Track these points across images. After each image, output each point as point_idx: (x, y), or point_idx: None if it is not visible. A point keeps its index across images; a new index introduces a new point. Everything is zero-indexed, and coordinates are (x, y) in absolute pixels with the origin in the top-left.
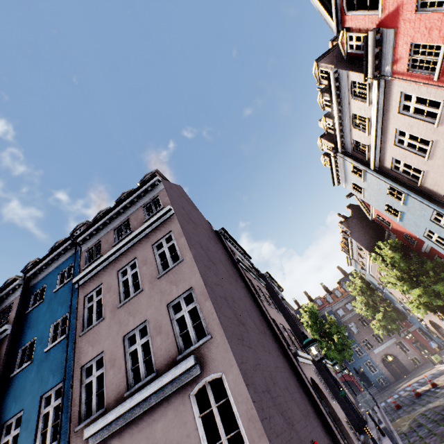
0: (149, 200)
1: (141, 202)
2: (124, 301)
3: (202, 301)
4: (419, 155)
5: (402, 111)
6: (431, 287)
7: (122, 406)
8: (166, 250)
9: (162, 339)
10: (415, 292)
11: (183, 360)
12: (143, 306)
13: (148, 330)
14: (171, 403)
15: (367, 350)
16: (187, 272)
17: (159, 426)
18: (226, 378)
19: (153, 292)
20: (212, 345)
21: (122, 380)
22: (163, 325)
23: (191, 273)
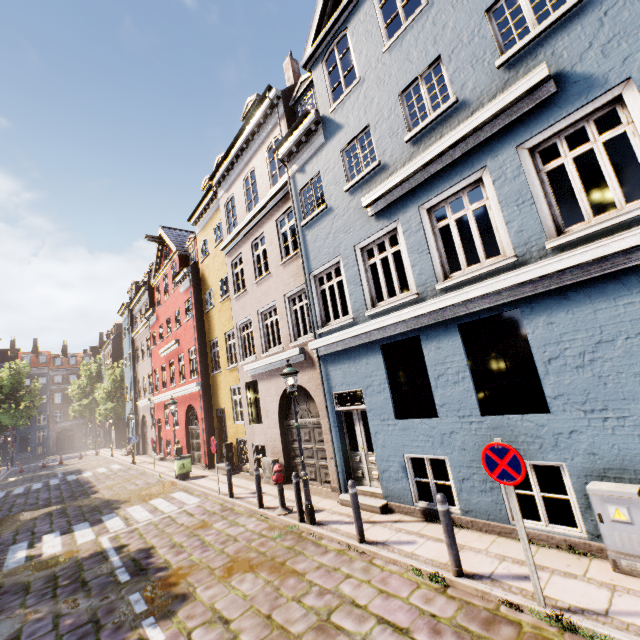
0: None
1: None
2: None
3: None
4: (143, 358)
5: (148, 339)
6: (119, 407)
7: None
8: None
9: None
10: (112, 404)
11: None
12: None
13: None
14: None
15: (53, 421)
16: None
17: None
18: None
19: None
20: None
21: None
22: None
23: None
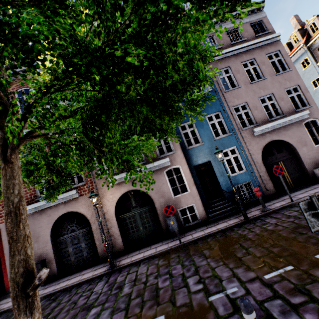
0: (254, 20)
1: (247, 19)
2: (255, 81)
3: (305, 92)
4: None
5: None
6: None
7: (274, 123)
8: (276, 61)
9: (285, 103)
10: None
11: (298, 112)
12: (269, 87)
13: (272, 98)
14: (294, 125)
15: None
16: (295, 77)
17: (289, 131)
18: (318, 120)
19: (274, 81)
20: (312, 109)
21: (264, 115)
22: (284, 98)
23: (297, 78)
